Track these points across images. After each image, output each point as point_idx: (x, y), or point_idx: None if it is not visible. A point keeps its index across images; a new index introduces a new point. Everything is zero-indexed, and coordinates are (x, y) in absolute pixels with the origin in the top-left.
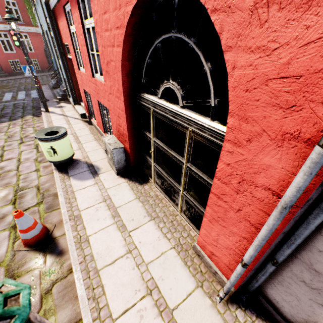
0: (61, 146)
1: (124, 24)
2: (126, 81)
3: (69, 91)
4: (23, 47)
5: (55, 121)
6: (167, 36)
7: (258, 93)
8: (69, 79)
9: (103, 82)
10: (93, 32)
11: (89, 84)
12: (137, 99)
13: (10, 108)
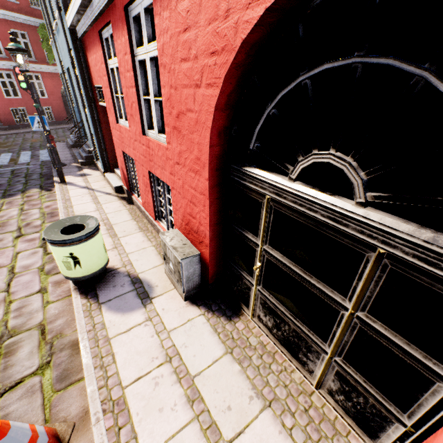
0: (88, 251)
1: (234, 45)
2: (216, 145)
3: (97, 152)
4: (33, 90)
5: (75, 199)
6: (339, 63)
7: None
8: (100, 135)
9: (163, 143)
10: (151, 65)
11: (134, 145)
12: (233, 176)
13: (6, 177)
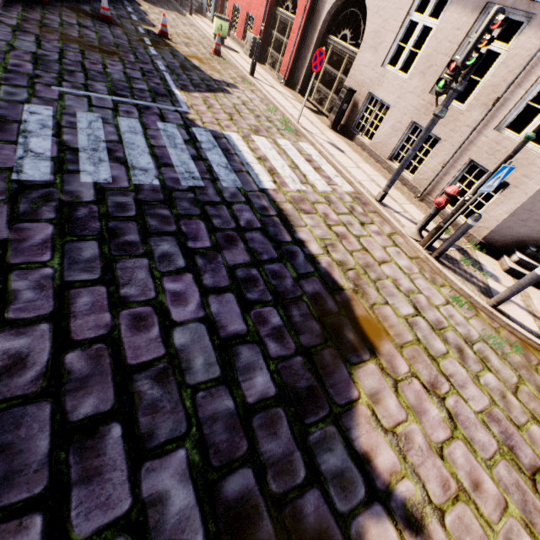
0: (225, 27)
1: None
2: None
3: (212, 4)
4: None
5: (201, 24)
6: None
7: (301, 3)
8: None
9: None
10: None
11: None
12: (274, 11)
13: None
